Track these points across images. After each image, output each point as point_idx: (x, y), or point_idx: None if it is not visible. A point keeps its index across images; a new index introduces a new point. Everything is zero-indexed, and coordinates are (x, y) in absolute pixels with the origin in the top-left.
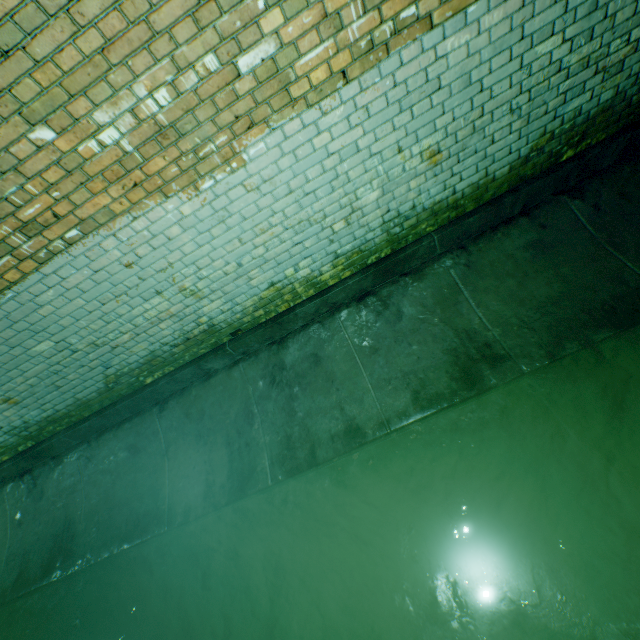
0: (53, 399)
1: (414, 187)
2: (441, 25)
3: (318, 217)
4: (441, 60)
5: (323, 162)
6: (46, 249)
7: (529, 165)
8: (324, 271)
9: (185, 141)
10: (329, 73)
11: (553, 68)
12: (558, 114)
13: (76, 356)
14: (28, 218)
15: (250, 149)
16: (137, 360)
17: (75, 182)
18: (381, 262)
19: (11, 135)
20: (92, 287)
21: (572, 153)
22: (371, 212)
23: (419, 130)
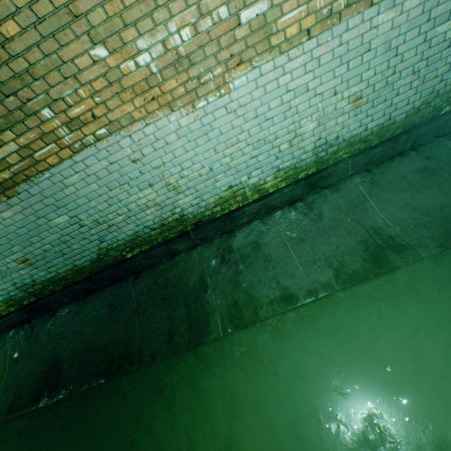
0: (58, 263)
1: (340, 122)
2: (377, 4)
3: (271, 138)
4: (373, 29)
5: (282, 96)
6: (80, 142)
7: (419, 114)
8: (267, 181)
9: (193, 69)
10: (299, 30)
11: (445, 44)
12: (443, 78)
13: (82, 230)
14: (74, 116)
15: (235, 81)
16: (124, 238)
17: (112, 92)
18: (308, 177)
19: (78, 50)
20: (105, 175)
21: (448, 109)
22: (308, 138)
23: (350, 80)
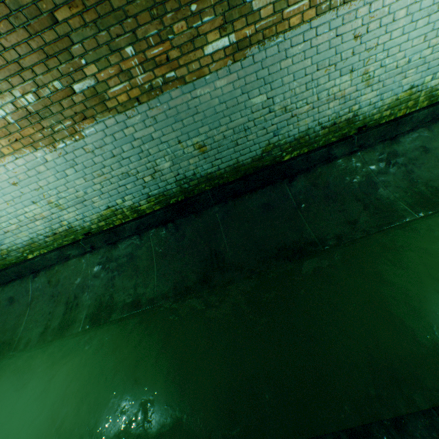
0: (224, 156)
1: None
2: None
3: None
4: None
5: None
6: (329, 2)
7: None
8: None
9: None
10: None
11: None
12: None
13: (267, 117)
14: None
15: None
16: (294, 134)
17: None
18: None
19: None
20: (323, 51)
21: None
22: None
23: None
